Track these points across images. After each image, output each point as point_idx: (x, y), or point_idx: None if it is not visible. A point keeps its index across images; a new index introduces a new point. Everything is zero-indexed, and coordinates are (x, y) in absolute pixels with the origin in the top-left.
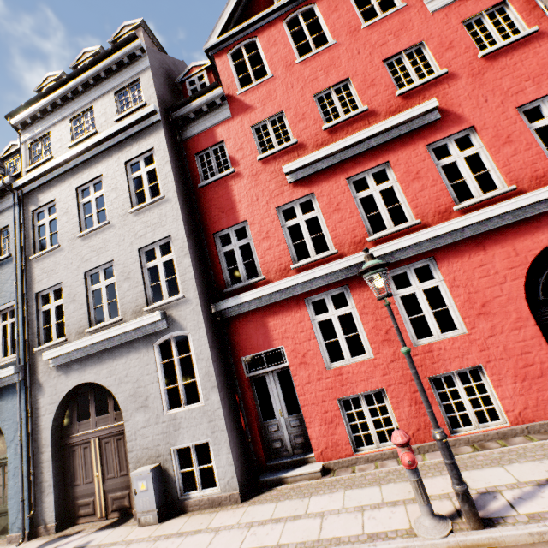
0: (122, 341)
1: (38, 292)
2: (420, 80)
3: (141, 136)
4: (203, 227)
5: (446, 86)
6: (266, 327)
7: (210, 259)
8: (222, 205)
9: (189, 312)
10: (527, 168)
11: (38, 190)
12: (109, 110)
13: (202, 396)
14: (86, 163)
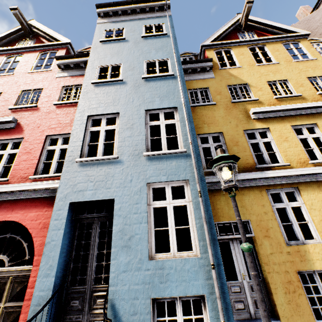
0: None
1: None
2: (22, 105)
3: None
4: None
5: (32, 112)
6: None
7: None
8: None
9: None
10: (23, 170)
11: None
12: None
13: None
14: None
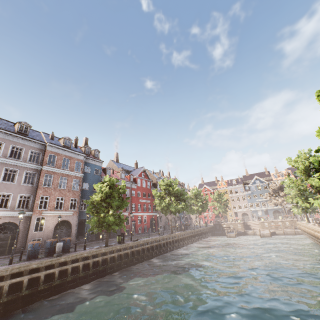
0: None
1: None
2: None
3: None
4: None
5: None
6: None
7: None
8: None
9: None
10: None
11: None
12: None
13: None
14: None
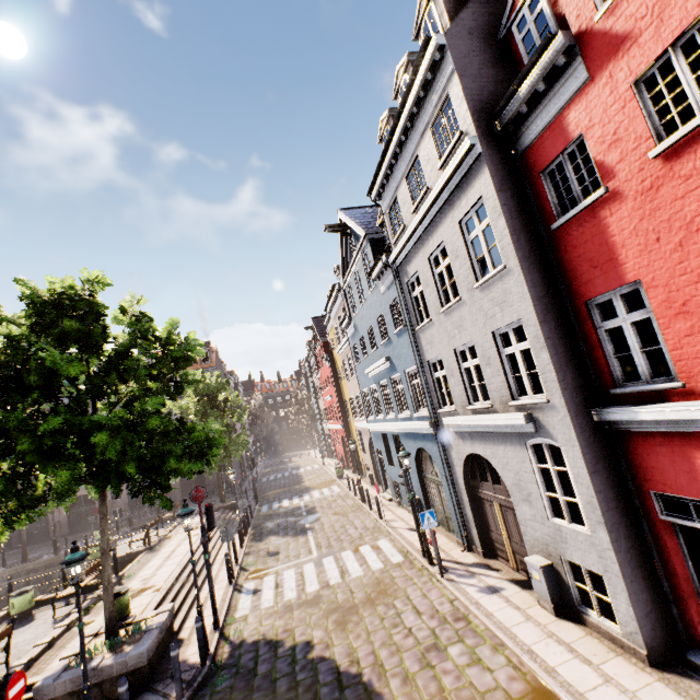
0: (496, 430)
1: (428, 360)
2: None
3: (466, 183)
4: (567, 291)
5: None
6: (691, 464)
7: (584, 339)
8: (592, 256)
9: (557, 422)
10: None
11: (404, 262)
12: (430, 154)
13: (587, 524)
14: (428, 229)
